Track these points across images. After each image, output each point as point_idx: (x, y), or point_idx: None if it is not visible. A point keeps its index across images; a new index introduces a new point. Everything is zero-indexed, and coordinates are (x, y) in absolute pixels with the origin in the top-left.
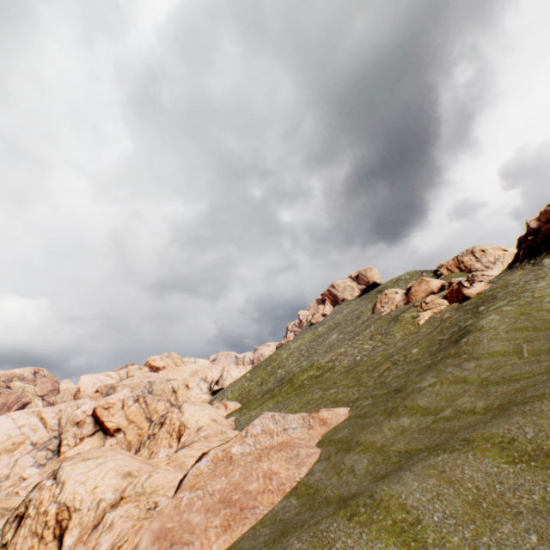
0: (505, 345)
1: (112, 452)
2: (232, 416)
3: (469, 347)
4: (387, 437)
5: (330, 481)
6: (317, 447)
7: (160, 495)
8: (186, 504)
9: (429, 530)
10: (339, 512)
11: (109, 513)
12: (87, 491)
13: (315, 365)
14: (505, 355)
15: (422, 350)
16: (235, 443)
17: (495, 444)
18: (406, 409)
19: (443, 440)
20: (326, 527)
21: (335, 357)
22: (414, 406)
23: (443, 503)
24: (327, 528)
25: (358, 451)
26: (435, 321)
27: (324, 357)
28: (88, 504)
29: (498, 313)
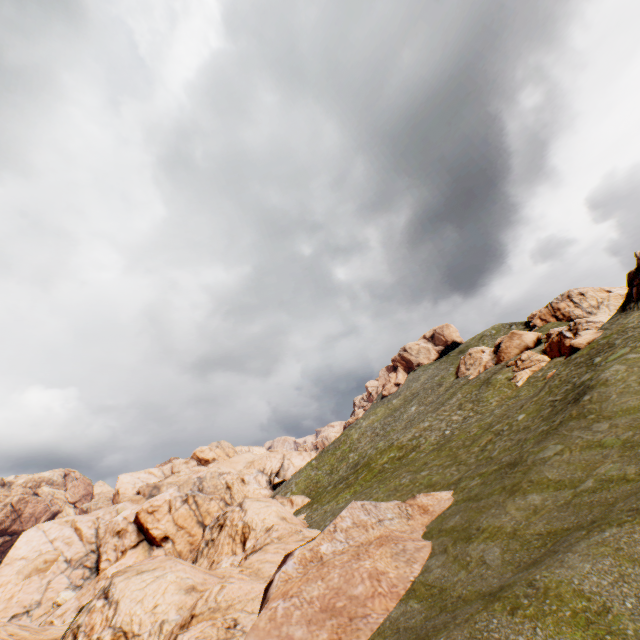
0: None
1: (170, 562)
2: (301, 513)
3: (595, 405)
4: (517, 520)
5: (457, 577)
6: (425, 539)
7: (237, 610)
8: (283, 615)
9: (624, 619)
10: (495, 607)
11: (182, 635)
12: (146, 612)
13: (396, 445)
14: None
15: (530, 415)
16: (323, 541)
17: None
18: (532, 484)
19: (597, 515)
20: (484, 625)
21: (419, 434)
22: (542, 479)
23: (631, 585)
24: (486, 627)
25: (484, 539)
26: (537, 381)
27: (405, 434)
28: (148, 628)
29: (623, 362)
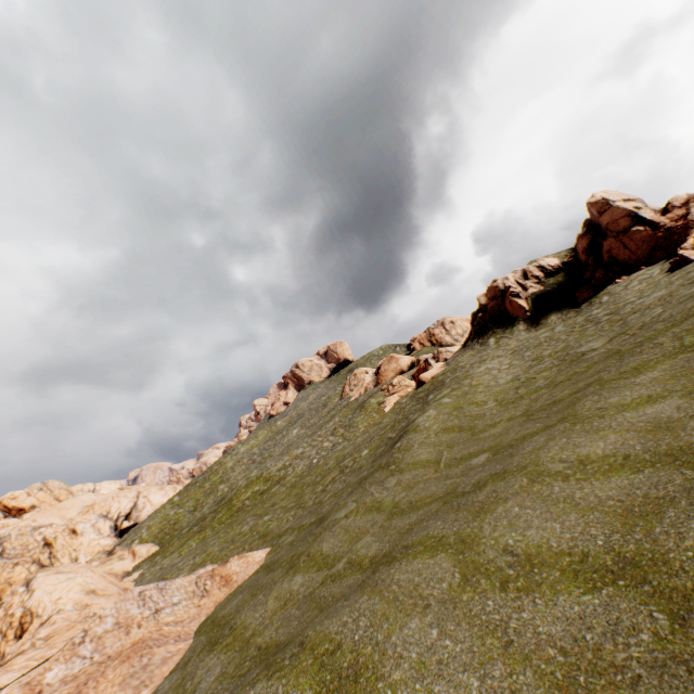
0: (430, 451)
1: None
2: (139, 569)
3: (401, 455)
4: (265, 616)
5: None
6: (194, 634)
7: None
8: None
9: None
10: None
11: None
12: None
13: (264, 476)
14: (426, 466)
15: (370, 452)
16: (55, 663)
17: (318, 658)
18: (307, 559)
19: (300, 630)
20: None
21: (289, 463)
22: (317, 553)
23: None
24: None
25: (223, 648)
26: (399, 408)
27: (277, 462)
28: None
29: (437, 407)
